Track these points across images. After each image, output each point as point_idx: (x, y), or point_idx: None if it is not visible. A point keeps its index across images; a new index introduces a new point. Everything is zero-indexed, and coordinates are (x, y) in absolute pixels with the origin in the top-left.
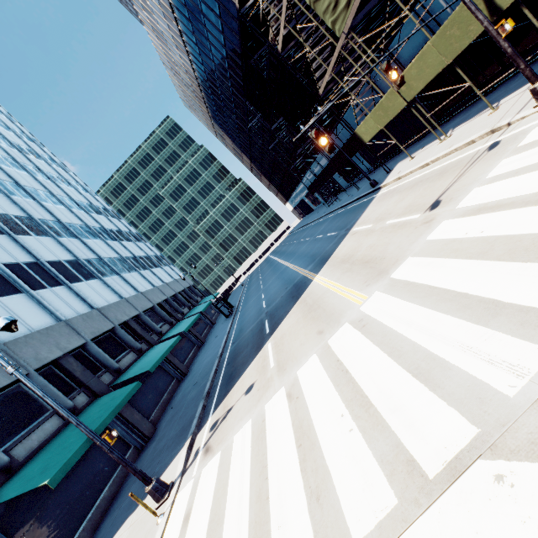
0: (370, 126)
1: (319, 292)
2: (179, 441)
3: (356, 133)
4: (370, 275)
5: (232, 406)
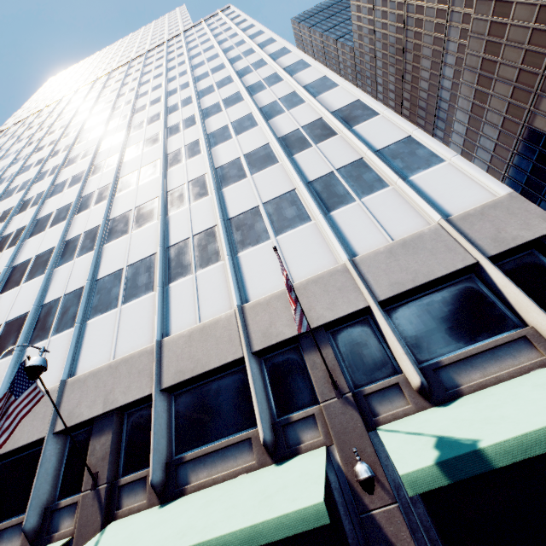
0: None
1: None
2: None
3: None
4: None
5: None
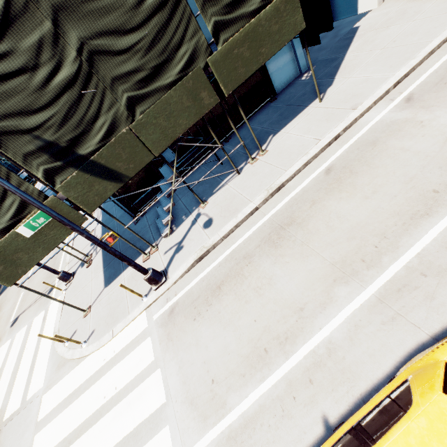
0: None
1: None
2: None
3: None
4: None
5: None
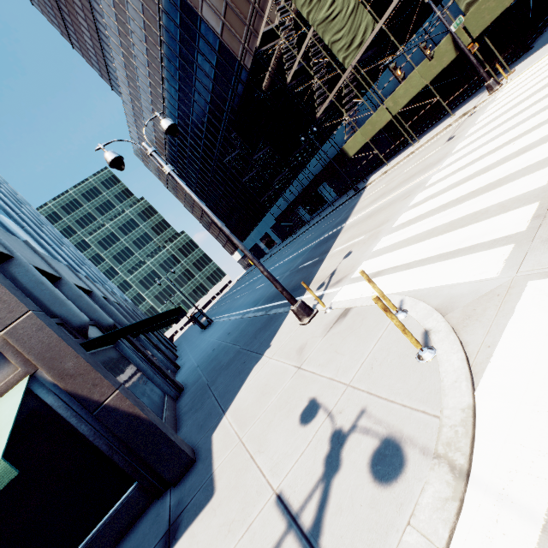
0: (357, 140)
1: (367, 213)
2: (271, 325)
3: (344, 148)
4: (426, 170)
5: (334, 269)
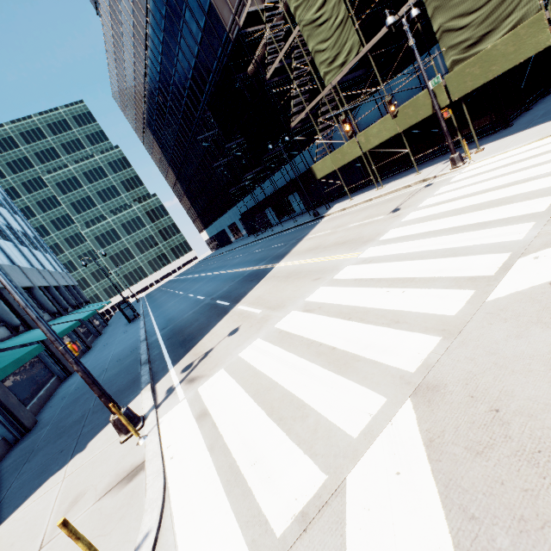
0: (326, 165)
1: (292, 268)
2: (122, 397)
3: (312, 168)
4: (354, 245)
5: (212, 348)
